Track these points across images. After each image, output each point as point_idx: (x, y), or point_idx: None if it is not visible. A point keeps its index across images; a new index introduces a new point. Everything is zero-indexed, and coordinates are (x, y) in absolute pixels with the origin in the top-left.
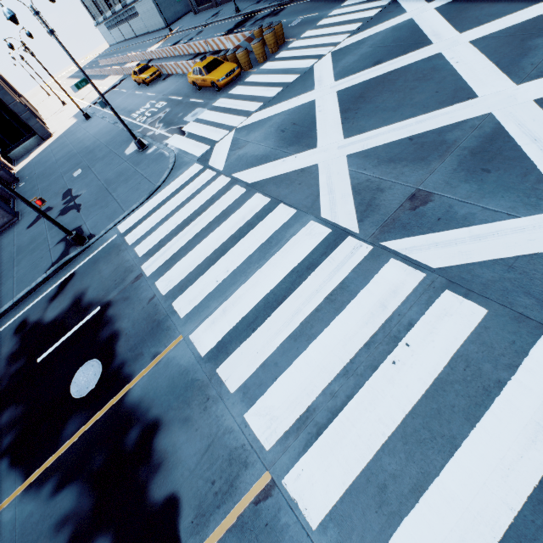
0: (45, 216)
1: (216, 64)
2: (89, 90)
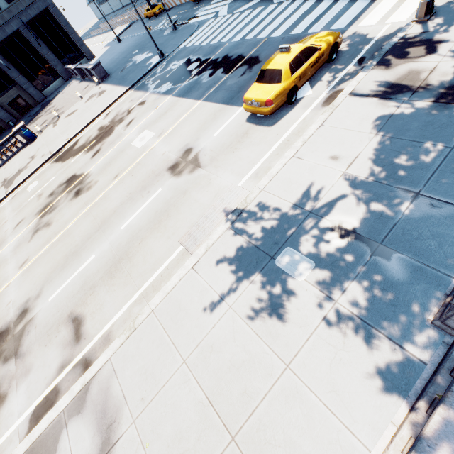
0: (151, 37)
1: None
2: (104, 38)
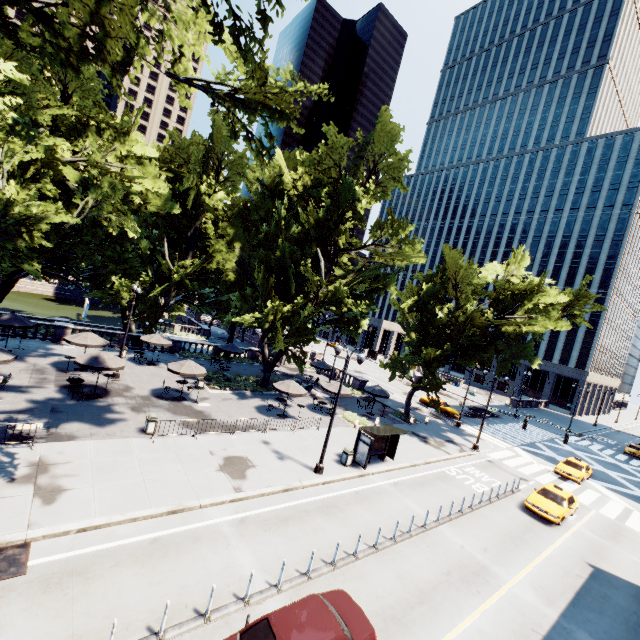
0: (517, 406)
1: (637, 449)
2: None
